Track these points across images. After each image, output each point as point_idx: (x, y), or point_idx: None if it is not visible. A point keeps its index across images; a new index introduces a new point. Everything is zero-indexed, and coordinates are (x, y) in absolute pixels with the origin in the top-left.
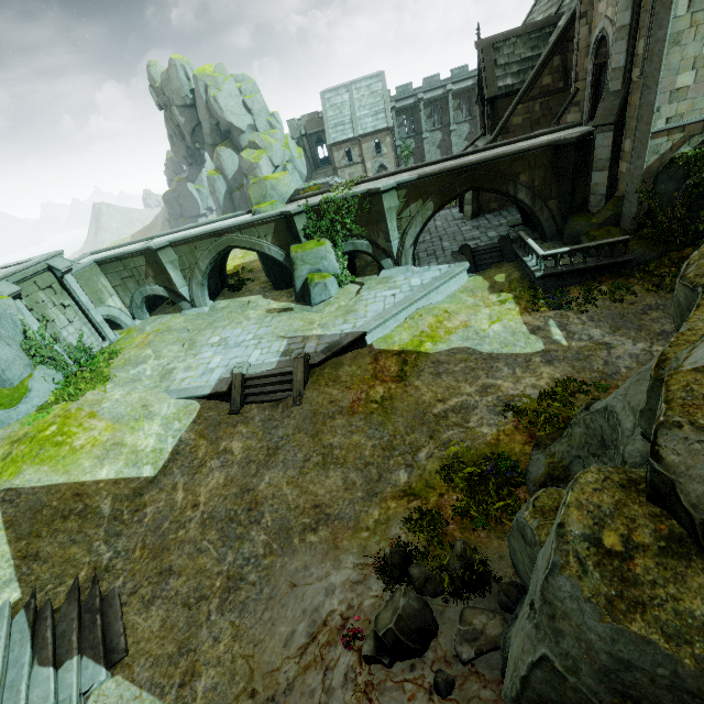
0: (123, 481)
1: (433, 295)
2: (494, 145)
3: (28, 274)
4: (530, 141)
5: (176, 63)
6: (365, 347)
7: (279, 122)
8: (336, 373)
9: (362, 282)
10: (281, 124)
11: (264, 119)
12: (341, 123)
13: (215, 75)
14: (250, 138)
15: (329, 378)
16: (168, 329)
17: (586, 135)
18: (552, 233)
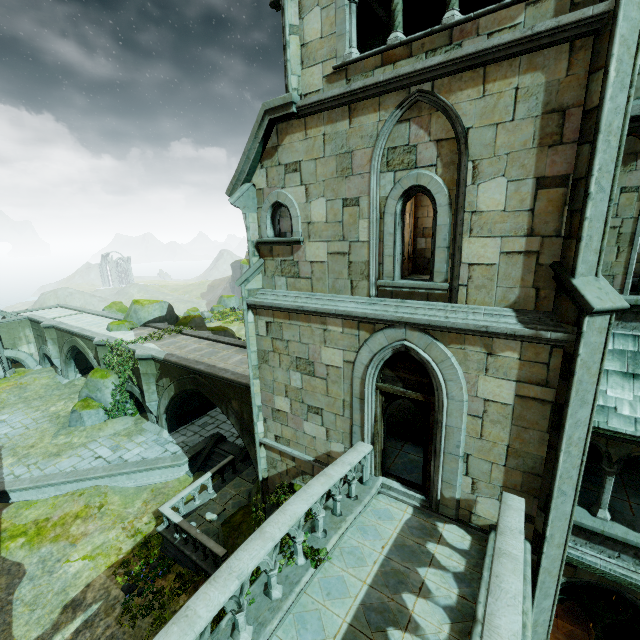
0: None
1: (124, 478)
2: None
3: None
4: None
5: None
6: (5, 503)
7: None
8: None
9: (130, 422)
10: None
11: None
12: None
13: None
14: None
15: None
16: (25, 386)
17: None
18: None
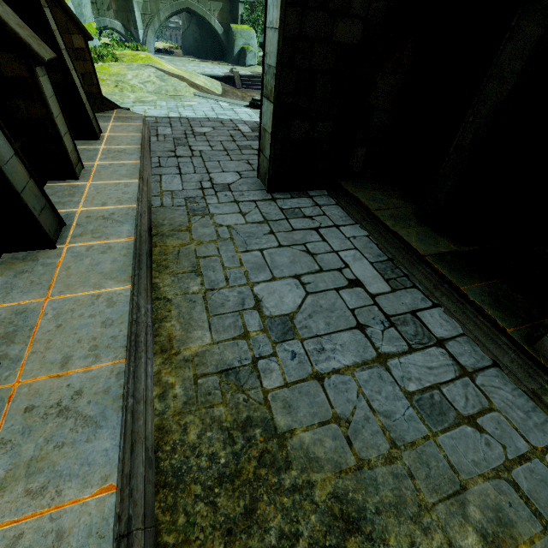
0: (210, 90)
1: None
2: None
3: None
4: None
5: None
6: None
7: None
8: None
9: None
10: None
11: None
12: None
13: None
14: None
15: None
16: None
17: None
18: None
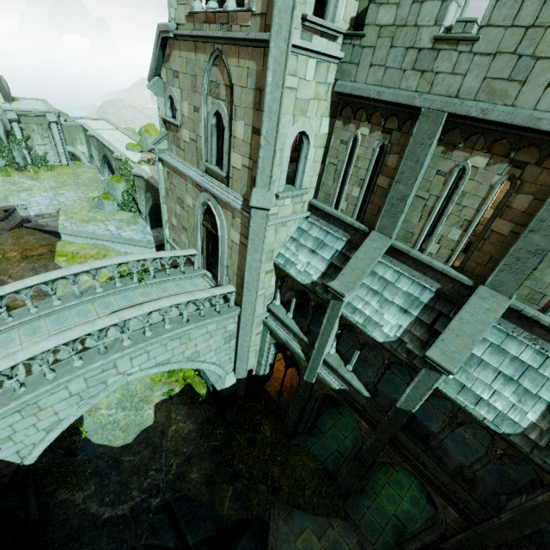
0: None
1: (119, 245)
2: None
3: (31, 114)
4: None
5: None
6: (59, 239)
7: None
8: (25, 236)
9: (131, 216)
10: None
11: None
12: None
13: None
14: None
15: (19, 235)
16: (78, 175)
17: None
18: None
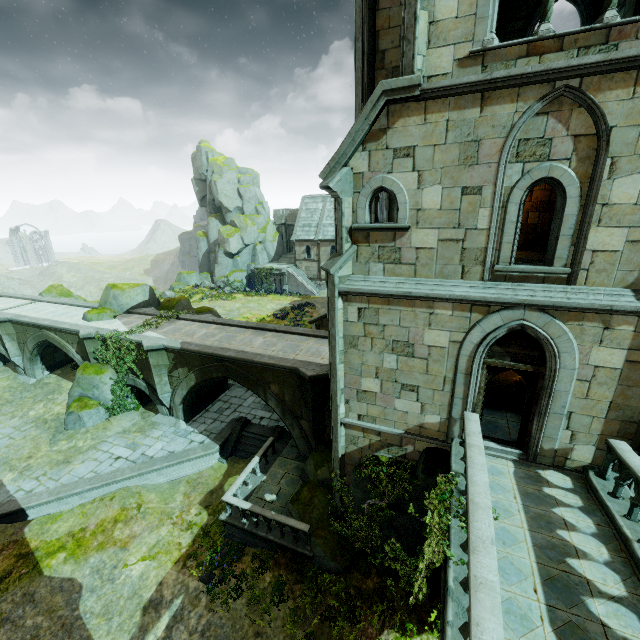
0: None
1: (154, 475)
2: (292, 331)
3: None
4: (318, 343)
5: (202, 149)
6: (22, 521)
7: (266, 210)
8: None
9: (136, 417)
10: (266, 211)
11: (252, 205)
12: (309, 225)
13: (222, 165)
14: (232, 217)
15: None
16: None
17: (326, 376)
18: (306, 452)
